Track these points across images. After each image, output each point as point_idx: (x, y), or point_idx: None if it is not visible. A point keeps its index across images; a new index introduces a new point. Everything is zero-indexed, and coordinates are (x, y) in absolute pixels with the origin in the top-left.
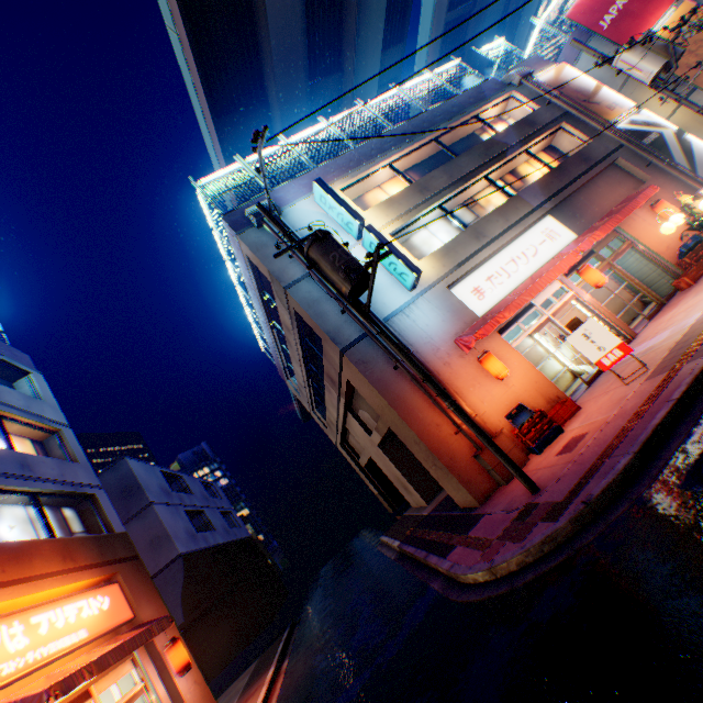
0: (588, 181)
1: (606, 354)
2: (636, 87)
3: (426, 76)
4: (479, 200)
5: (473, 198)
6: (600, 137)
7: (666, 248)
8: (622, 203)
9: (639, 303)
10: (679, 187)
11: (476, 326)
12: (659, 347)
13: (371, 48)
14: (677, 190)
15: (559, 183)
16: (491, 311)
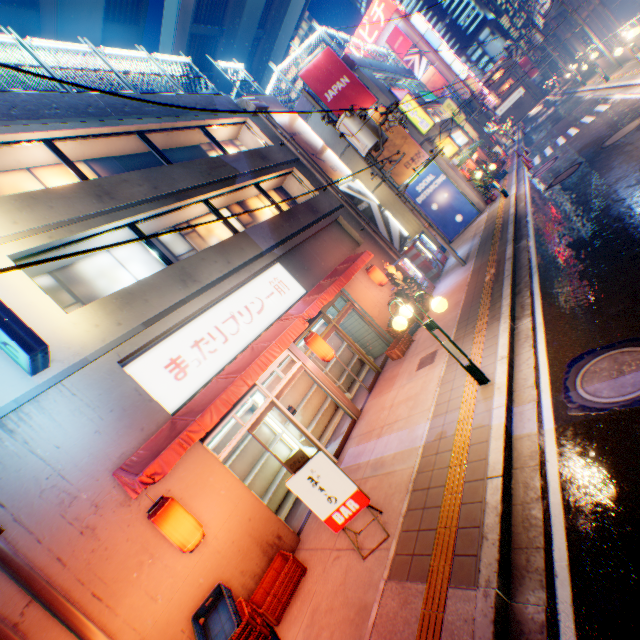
0: (317, 232)
1: (340, 506)
2: (351, 160)
3: (143, 54)
4: (201, 227)
5: (194, 222)
6: (327, 193)
7: (379, 312)
8: (345, 262)
9: (359, 361)
10: (384, 254)
11: (159, 440)
12: (394, 473)
13: (88, 5)
14: (383, 257)
15: (291, 229)
16: (191, 405)
